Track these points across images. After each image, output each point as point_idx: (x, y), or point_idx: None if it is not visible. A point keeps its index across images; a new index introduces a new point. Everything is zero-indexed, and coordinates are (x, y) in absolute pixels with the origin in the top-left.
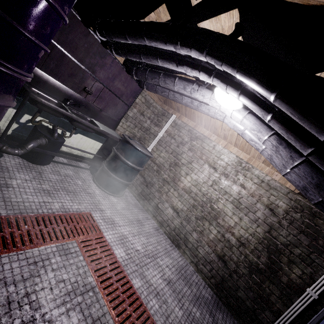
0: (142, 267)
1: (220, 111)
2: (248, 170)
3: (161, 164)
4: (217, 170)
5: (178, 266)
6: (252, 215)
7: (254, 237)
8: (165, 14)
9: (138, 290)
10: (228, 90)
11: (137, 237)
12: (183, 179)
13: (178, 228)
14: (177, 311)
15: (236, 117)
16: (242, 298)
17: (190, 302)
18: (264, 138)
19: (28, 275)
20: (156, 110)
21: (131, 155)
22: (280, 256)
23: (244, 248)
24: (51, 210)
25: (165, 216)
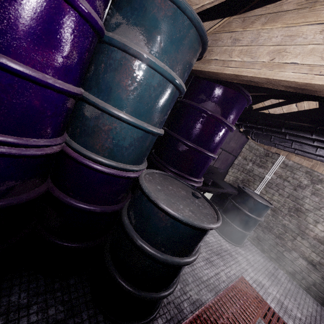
0: None
1: None
2: None
3: (276, 208)
4: None
5: None
6: None
7: None
8: None
9: None
10: None
11: (287, 299)
12: (312, 227)
13: (319, 283)
14: None
15: None
16: None
17: None
18: None
19: None
20: (257, 151)
21: (255, 209)
22: None
23: None
24: (225, 283)
25: (296, 267)
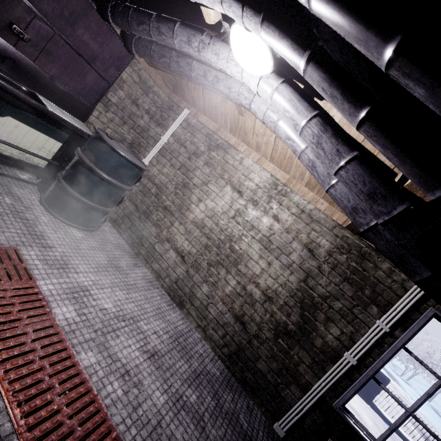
0: (105, 334)
1: (246, 90)
2: (285, 195)
3: (163, 184)
4: (243, 195)
5: (175, 332)
6: (285, 259)
7: (285, 288)
8: None
9: (87, 369)
10: (245, 19)
11: (110, 290)
12: (194, 208)
13: (182, 278)
14: (158, 397)
15: (265, 90)
16: (262, 371)
17: (184, 382)
18: (302, 123)
19: None
20: (159, 100)
21: (106, 161)
22: (316, 312)
23: (270, 304)
24: None
25: (164, 262)
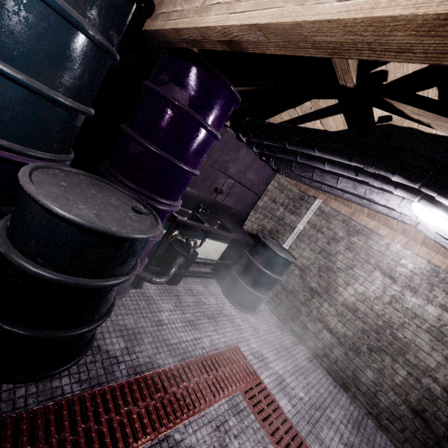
0: (314, 426)
1: None
2: None
3: (306, 267)
4: (396, 281)
5: (353, 420)
6: None
7: None
8: (326, 101)
9: None
10: (447, 217)
11: (294, 376)
12: (342, 290)
13: (341, 360)
14: None
15: None
16: None
17: None
18: None
19: (218, 445)
20: (291, 193)
21: (272, 263)
22: None
23: None
24: (204, 350)
25: (319, 341)
